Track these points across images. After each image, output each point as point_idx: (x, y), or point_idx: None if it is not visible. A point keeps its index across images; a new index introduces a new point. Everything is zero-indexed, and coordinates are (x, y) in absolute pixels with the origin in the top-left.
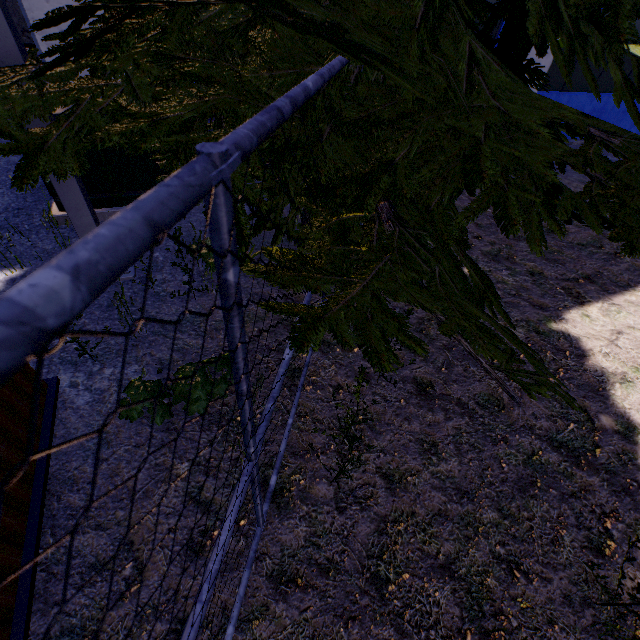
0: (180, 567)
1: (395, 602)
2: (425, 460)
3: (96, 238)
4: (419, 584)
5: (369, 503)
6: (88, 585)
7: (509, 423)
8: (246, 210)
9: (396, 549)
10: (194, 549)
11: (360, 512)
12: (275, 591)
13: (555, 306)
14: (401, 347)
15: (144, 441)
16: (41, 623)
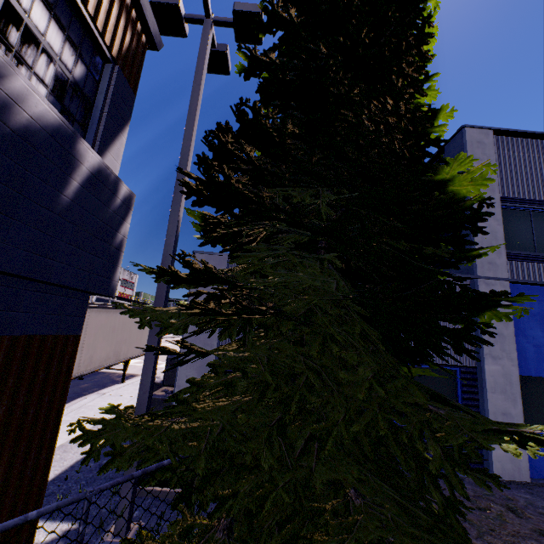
0: None
1: None
2: None
3: (47, 507)
4: None
5: None
6: None
7: None
8: None
9: None
10: None
11: None
12: None
13: None
14: None
15: None
16: None
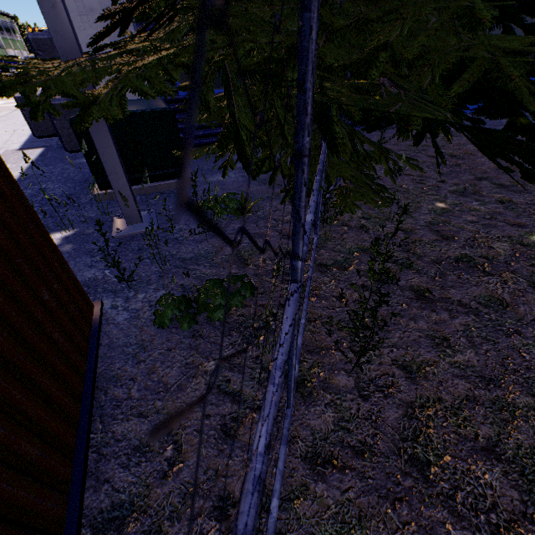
0: (216, 449)
1: (442, 484)
2: (439, 352)
3: None
4: (464, 466)
5: (391, 391)
6: (134, 465)
7: (518, 318)
8: (240, 179)
9: (430, 432)
10: (228, 433)
11: (384, 399)
12: (312, 472)
13: (533, 224)
14: (392, 264)
15: (174, 346)
16: (93, 498)
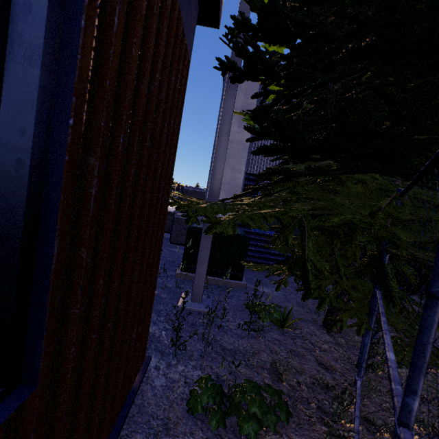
0: None
1: None
2: None
3: None
4: None
5: None
6: None
7: None
8: (281, 296)
9: None
10: None
11: None
12: None
13: None
14: None
15: None
16: None
